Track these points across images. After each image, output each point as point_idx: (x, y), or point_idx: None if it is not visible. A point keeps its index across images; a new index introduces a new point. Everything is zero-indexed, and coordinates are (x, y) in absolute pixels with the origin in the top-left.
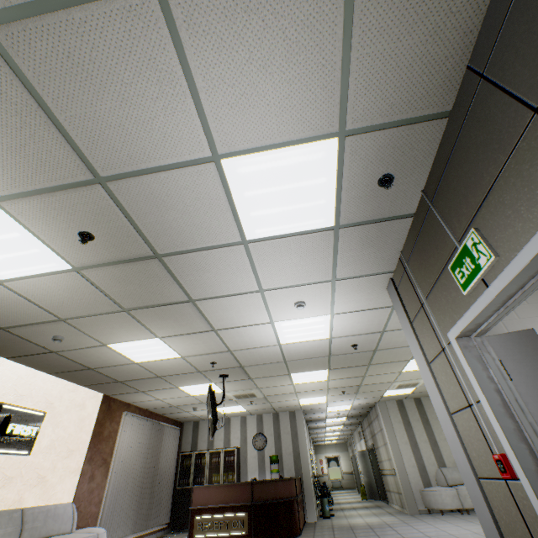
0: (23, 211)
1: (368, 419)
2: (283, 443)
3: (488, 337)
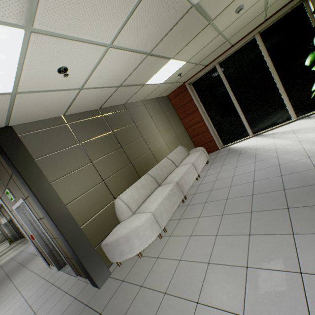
0: None
1: (4, 208)
2: None
3: None
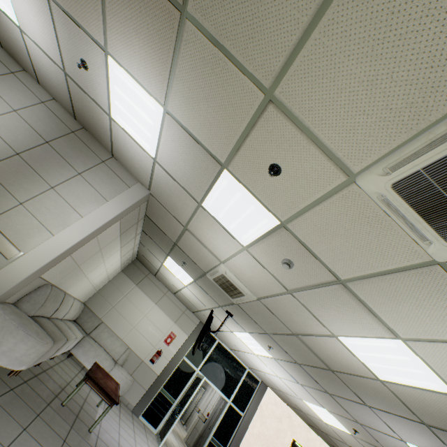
0: (334, 414)
1: None
2: None
3: None
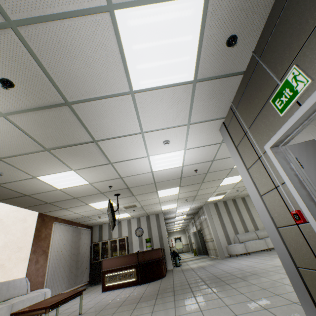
0: None
1: (198, 215)
2: (153, 231)
3: (288, 146)
